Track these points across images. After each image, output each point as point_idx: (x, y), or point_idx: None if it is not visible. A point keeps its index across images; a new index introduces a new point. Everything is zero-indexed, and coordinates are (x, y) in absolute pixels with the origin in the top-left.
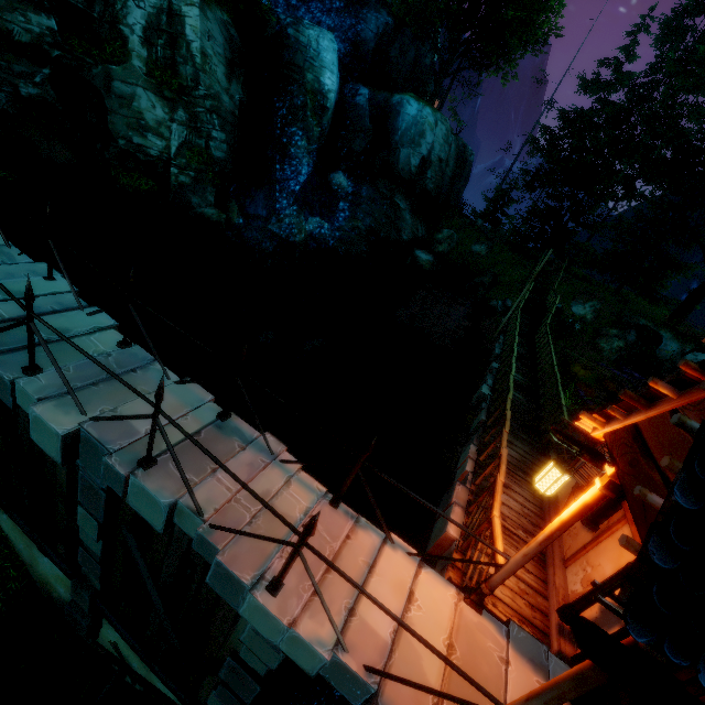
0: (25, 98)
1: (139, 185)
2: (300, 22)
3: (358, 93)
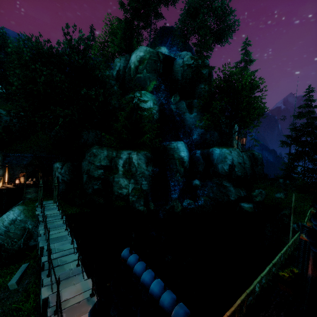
0: (95, 189)
1: (120, 204)
2: (170, 143)
3: (196, 153)
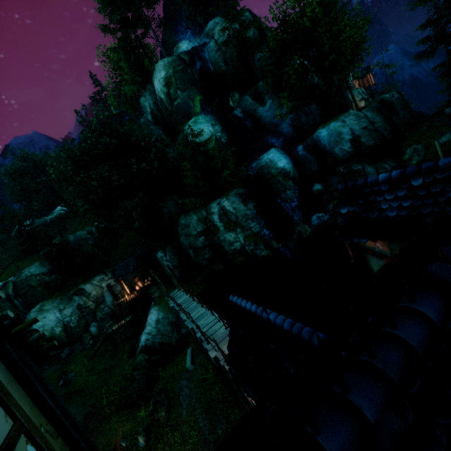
0: (207, 258)
1: (240, 260)
2: (259, 160)
3: (298, 151)
